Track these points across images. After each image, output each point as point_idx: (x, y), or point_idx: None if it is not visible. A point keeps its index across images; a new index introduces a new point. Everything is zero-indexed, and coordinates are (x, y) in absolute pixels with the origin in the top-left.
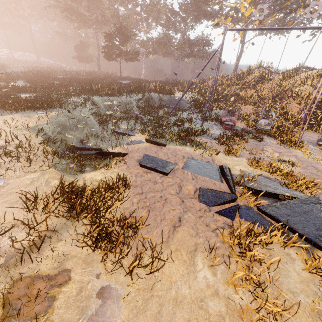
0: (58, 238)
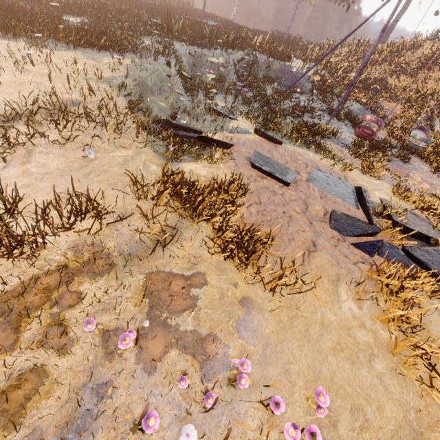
0: (179, 237)
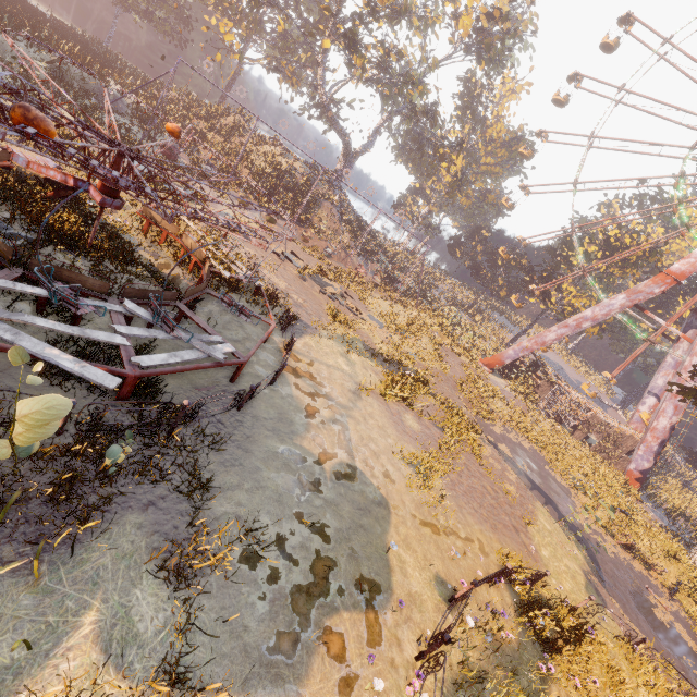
0: None
